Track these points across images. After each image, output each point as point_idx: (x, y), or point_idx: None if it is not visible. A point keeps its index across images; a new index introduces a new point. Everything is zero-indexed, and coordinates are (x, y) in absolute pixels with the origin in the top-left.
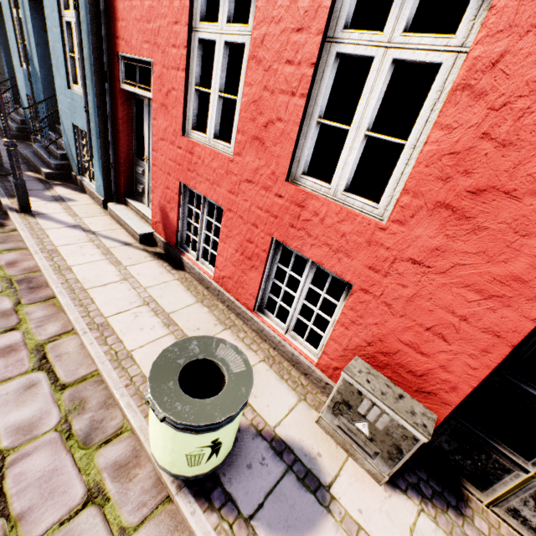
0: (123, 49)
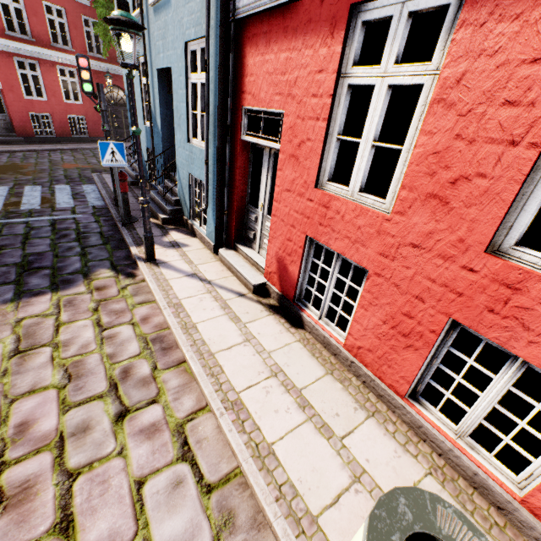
0: (248, 103)
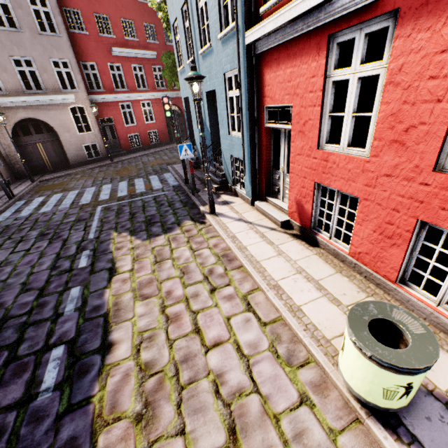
0: (268, 103)
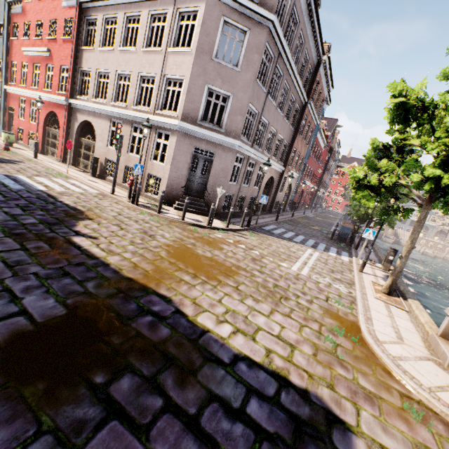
0: (10, 105)
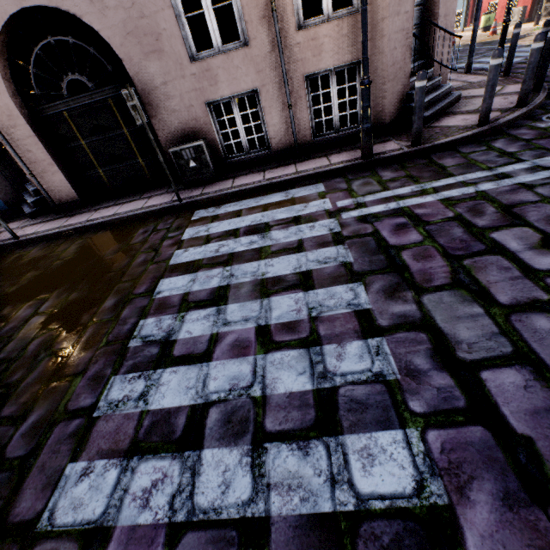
0: None
